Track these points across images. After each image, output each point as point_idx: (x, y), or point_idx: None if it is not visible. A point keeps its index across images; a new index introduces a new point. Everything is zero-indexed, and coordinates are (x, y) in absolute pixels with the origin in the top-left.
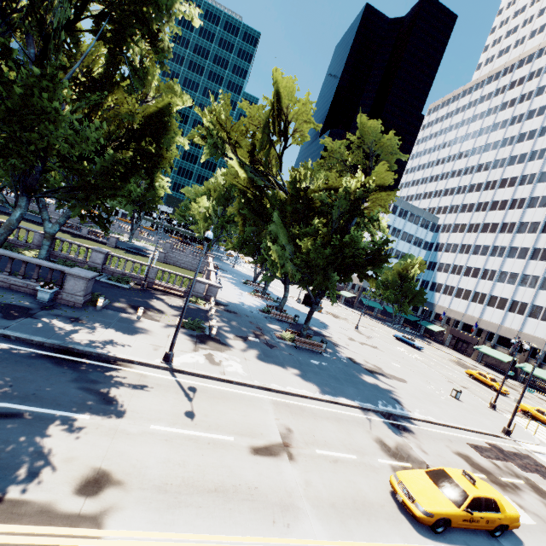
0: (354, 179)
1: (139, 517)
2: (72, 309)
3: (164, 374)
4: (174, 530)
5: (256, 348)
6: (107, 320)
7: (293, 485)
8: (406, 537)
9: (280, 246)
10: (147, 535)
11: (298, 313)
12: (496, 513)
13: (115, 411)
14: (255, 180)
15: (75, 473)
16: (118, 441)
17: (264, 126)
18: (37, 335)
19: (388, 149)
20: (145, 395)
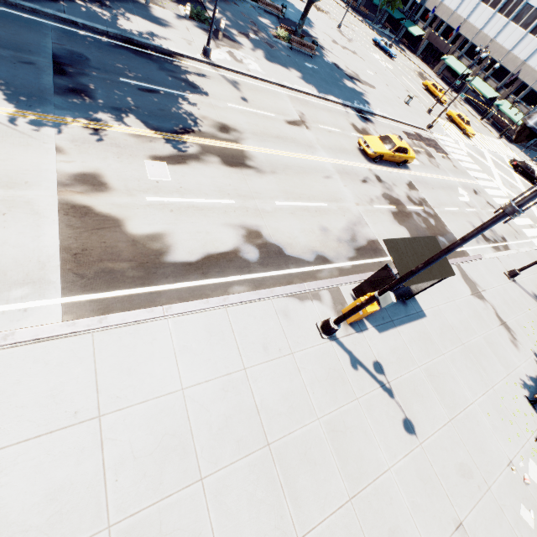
0: None
1: (252, 143)
2: None
3: (210, 69)
4: (268, 149)
5: (261, 48)
6: (125, 5)
7: (311, 140)
8: (361, 162)
9: None
10: (259, 149)
11: (281, 1)
12: (405, 155)
13: (203, 94)
14: None
15: (212, 124)
16: (218, 111)
17: None
18: (95, 23)
19: None
20: (210, 84)
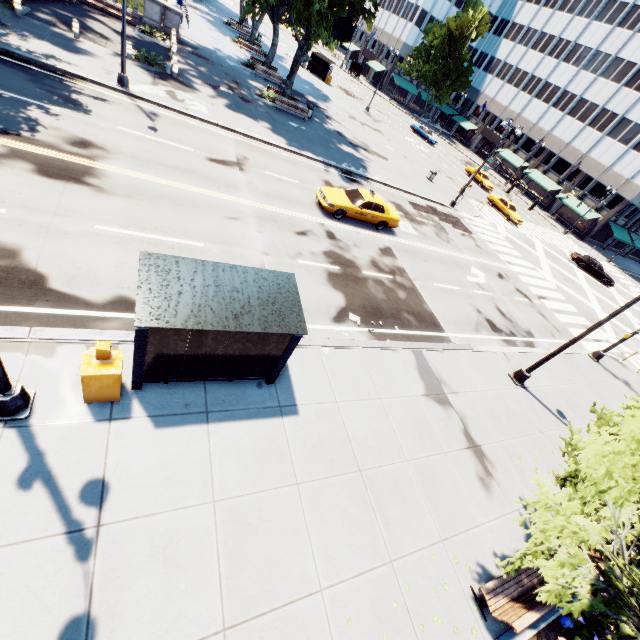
0: None
1: (121, 164)
2: None
3: (122, 98)
4: (147, 174)
5: (227, 99)
6: (37, 31)
7: (239, 181)
8: (312, 215)
9: None
10: (128, 172)
11: (296, 79)
12: (382, 214)
13: (82, 111)
14: None
15: (64, 136)
16: (91, 129)
17: None
18: None
19: None
20: (107, 108)
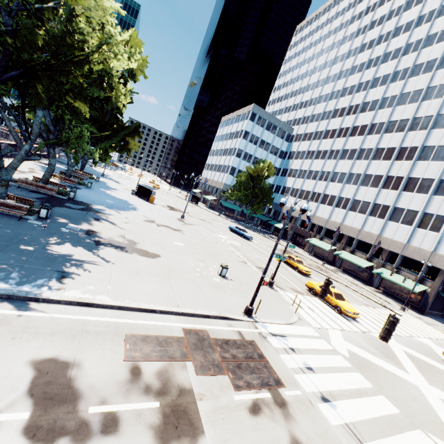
0: None
1: None
2: None
3: None
4: None
5: None
6: None
7: None
8: None
9: None
10: None
11: (104, 197)
12: None
13: None
14: None
15: None
16: None
17: None
18: None
19: None
20: None
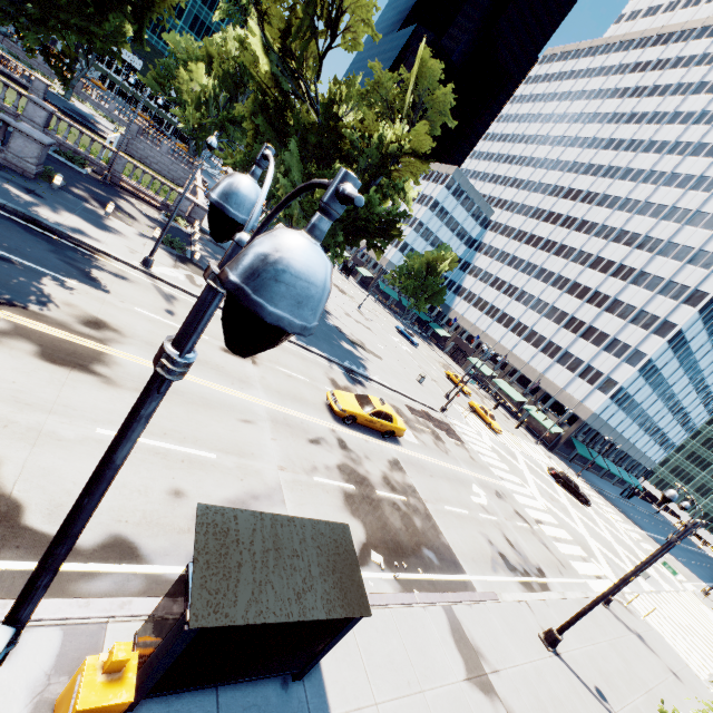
0: (391, 130)
1: (134, 350)
2: (21, 177)
3: (143, 277)
4: None
5: None
6: (69, 205)
7: (252, 375)
8: (323, 419)
9: (291, 183)
10: (141, 359)
11: None
12: (390, 423)
13: (100, 288)
14: (281, 79)
15: (78, 314)
16: (108, 307)
17: (308, 4)
18: None
19: (440, 107)
20: (126, 286)
